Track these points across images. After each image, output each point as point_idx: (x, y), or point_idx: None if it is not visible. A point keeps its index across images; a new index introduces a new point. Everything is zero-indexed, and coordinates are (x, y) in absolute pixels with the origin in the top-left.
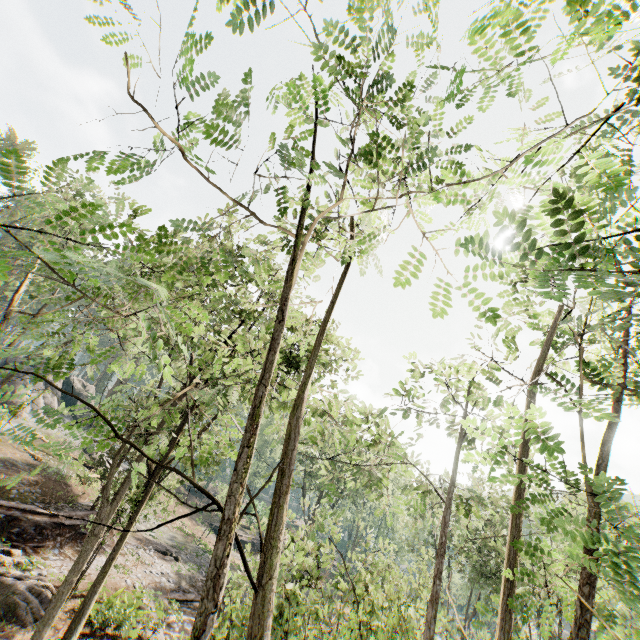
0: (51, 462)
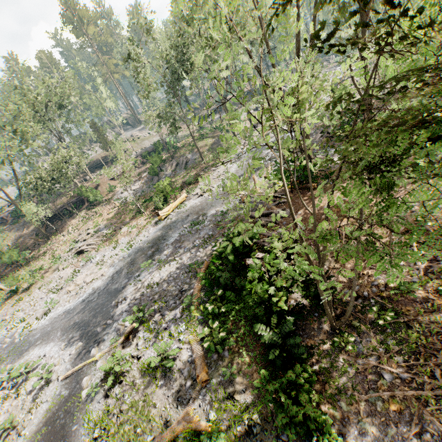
0: None
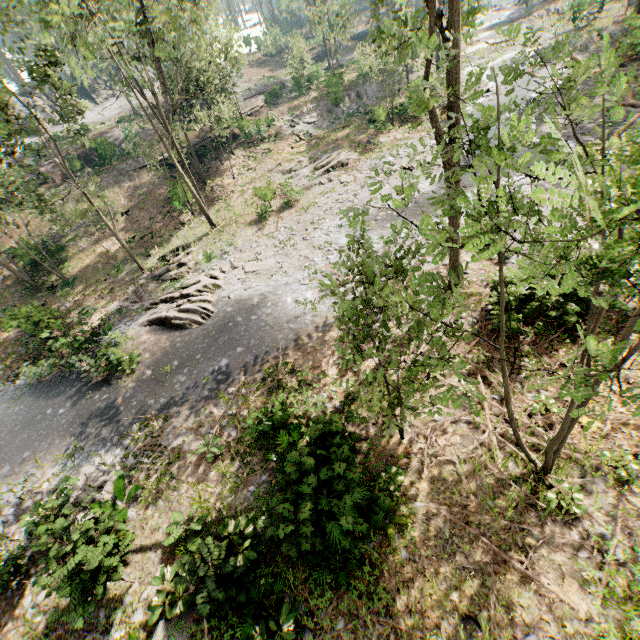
0: None
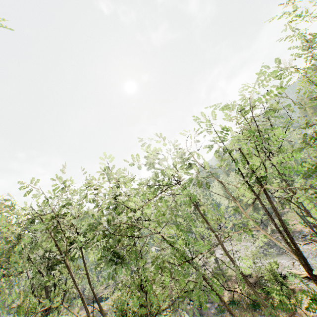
0: None
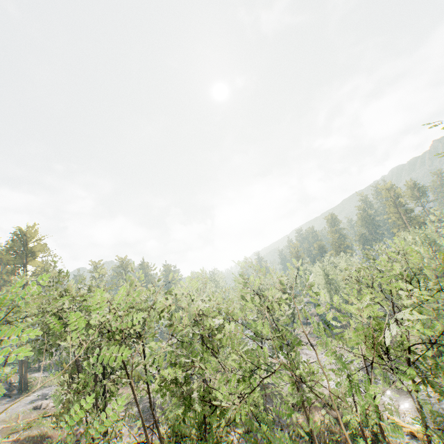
0: (26, 433)
